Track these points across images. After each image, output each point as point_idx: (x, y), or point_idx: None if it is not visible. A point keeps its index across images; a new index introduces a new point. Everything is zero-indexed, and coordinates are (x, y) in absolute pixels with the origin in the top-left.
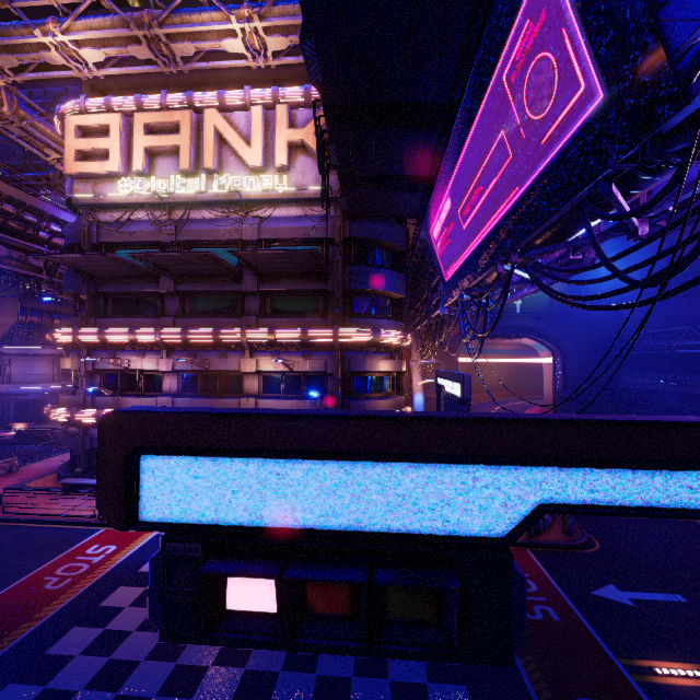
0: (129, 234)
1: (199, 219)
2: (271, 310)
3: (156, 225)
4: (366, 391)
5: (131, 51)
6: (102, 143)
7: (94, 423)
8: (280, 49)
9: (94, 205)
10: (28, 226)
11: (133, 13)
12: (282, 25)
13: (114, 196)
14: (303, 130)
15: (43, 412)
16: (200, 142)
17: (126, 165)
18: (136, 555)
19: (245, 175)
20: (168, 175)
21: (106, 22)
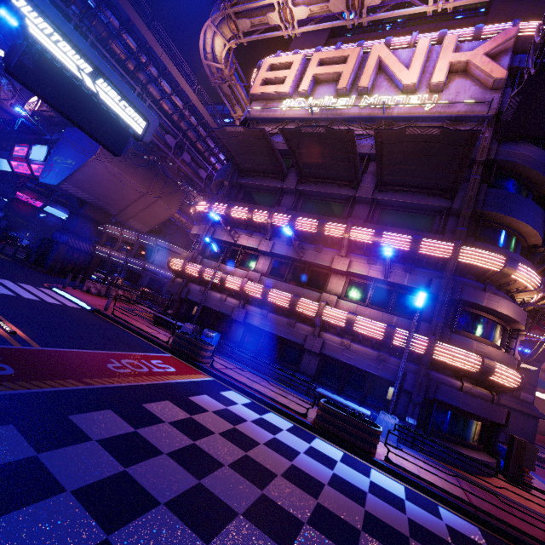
0: (275, 143)
1: None
2: (377, 220)
3: None
4: (471, 331)
5: (330, 6)
6: (283, 74)
7: (195, 277)
8: None
9: (260, 118)
10: (208, 149)
11: None
12: None
13: (276, 111)
14: (471, 52)
15: (160, 291)
16: (359, 73)
17: (293, 90)
18: (189, 384)
19: (393, 96)
20: (324, 97)
21: None
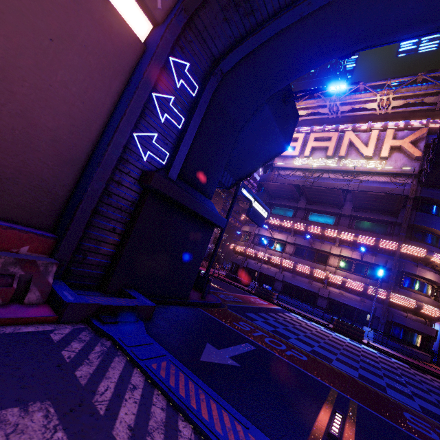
0: (290, 181)
1: (326, 178)
2: (354, 226)
3: (305, 178)
4: (411, 287)
5: (319, 110)
6: (293, 144)
7: (252, 256)
8: (397, 105)
9: (280, 167)
10: None
11: (328, 97)
12: (402, 95)
13: (290, 164)
14: (402, 140)
15: None
16: (338, 145)
17: (300, 153)
18: (278, 309)
19: (359, 160)
20: (318, 158)
21: (315, 101)
